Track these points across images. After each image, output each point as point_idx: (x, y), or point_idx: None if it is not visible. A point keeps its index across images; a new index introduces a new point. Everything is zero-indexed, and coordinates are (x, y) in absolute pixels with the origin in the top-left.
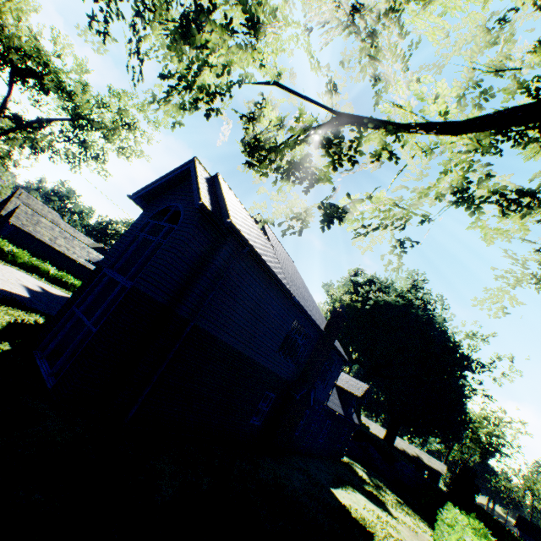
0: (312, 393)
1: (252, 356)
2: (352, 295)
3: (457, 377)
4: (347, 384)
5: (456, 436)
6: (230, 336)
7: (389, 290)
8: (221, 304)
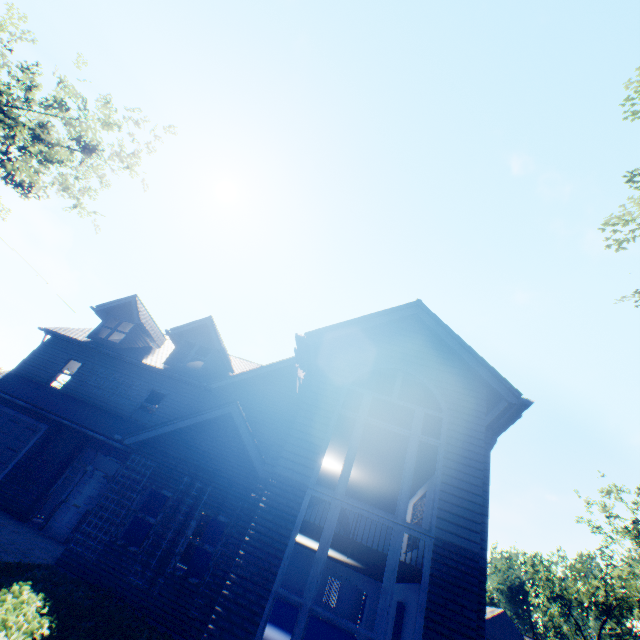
0: None
1: None
2: None
3: None
4: None
5: None
6: None
7: None
8: None
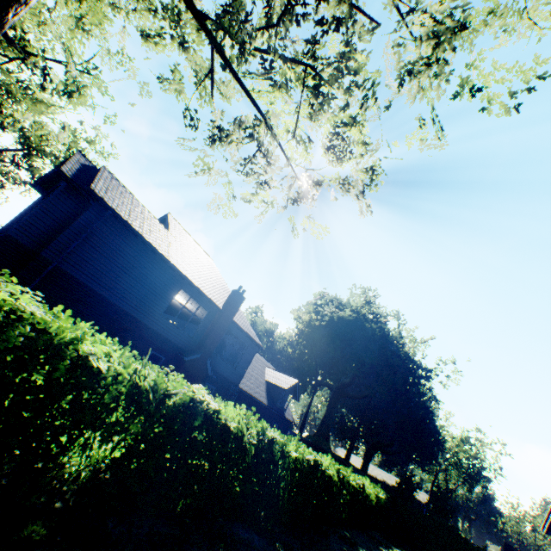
0: (208, 362)
1: (130, 311)
2: (312, 314)
3: (409, 385)
4: (277, 380)
5: (431, 458)
6: (101, 287)
7: (346, 307)
8: (89, 256)
